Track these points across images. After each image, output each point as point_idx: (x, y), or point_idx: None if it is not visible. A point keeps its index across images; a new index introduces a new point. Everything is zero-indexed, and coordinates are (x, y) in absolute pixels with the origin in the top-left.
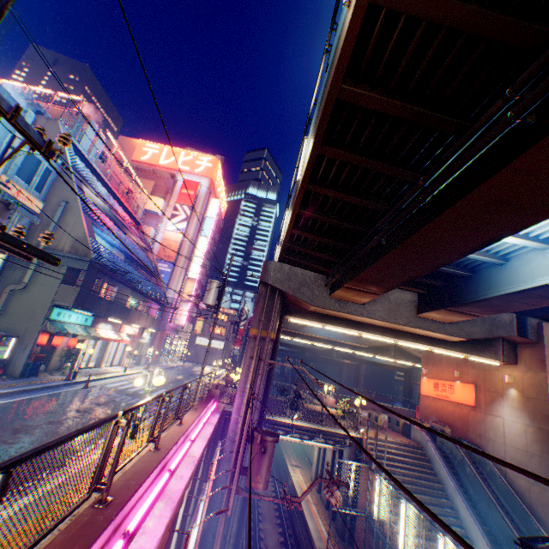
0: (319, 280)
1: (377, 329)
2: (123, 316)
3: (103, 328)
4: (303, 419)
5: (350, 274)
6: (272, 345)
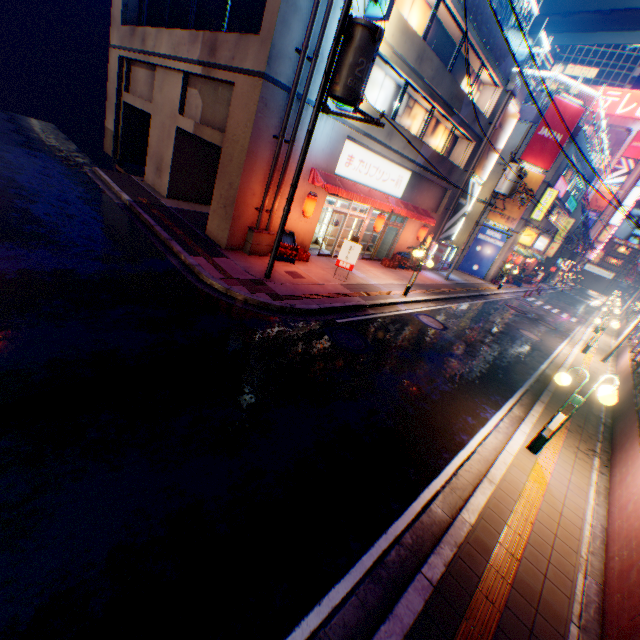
0: None
1: None
2: (572, 260)
3: (560, 264)
4: None
5: None
6: None
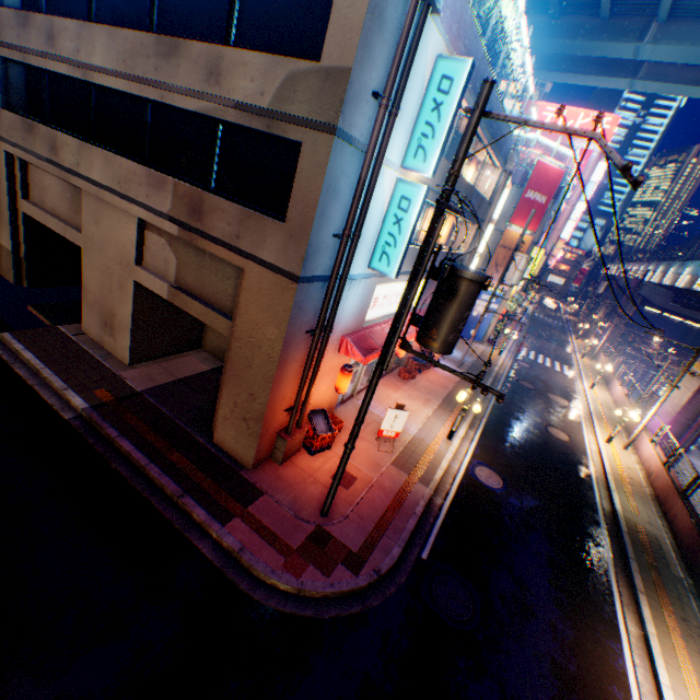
0: (666, 295)
1: (695, 322)
2: None
3: None
4: (630, 350)
5: (679, 303)
6: (627, 318)
